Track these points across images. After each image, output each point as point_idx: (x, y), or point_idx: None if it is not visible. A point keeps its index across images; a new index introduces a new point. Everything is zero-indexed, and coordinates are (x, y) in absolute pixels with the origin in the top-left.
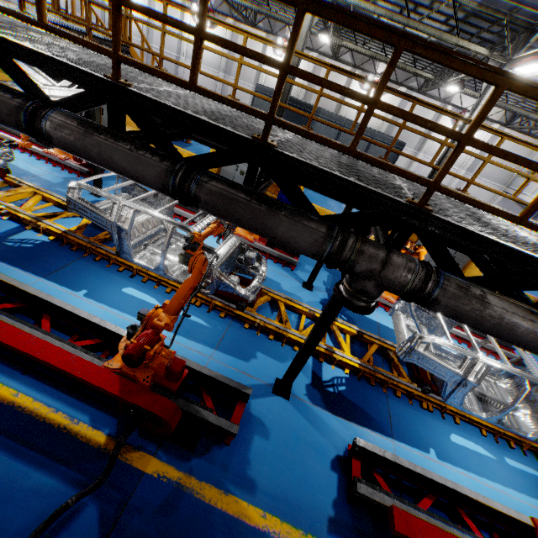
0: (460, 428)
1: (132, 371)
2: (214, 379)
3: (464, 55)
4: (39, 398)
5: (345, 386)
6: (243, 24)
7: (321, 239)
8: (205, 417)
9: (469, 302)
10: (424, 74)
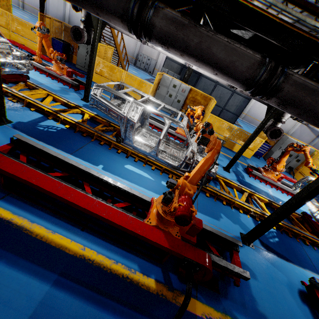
0: None
1: (168, 228)
2: (213, 234)
3: None
4: (99, 251)
5: (277, 237)
6: None
7: None
8: (226, 265)
9: None
10: None
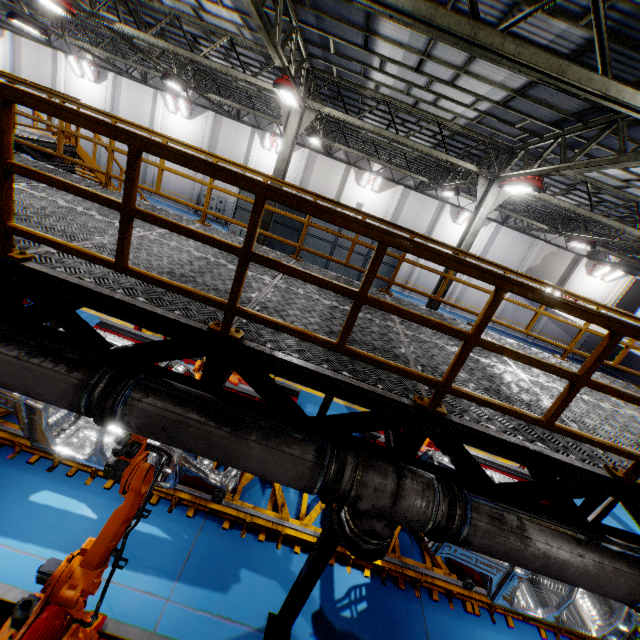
0: (515, 632)
1: None
2: None
3: (457, 257)
4: None
5: (366, 600)
6: (226, 117)
7: (308, 472)
8: None
9: (506, 540)
10: (420, 178)
